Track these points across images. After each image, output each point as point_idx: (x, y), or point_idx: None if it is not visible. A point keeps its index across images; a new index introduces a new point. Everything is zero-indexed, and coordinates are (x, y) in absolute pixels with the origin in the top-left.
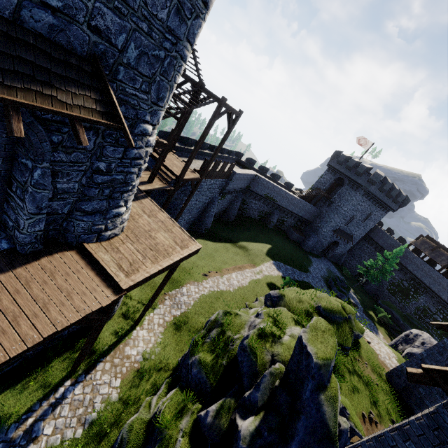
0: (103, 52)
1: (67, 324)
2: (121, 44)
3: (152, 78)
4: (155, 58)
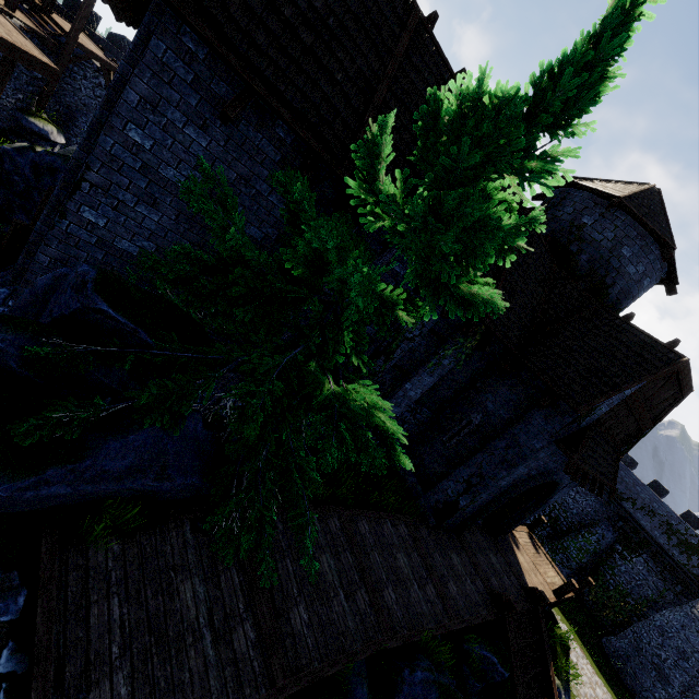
0: None
1: None
2: None
3: None
4: None
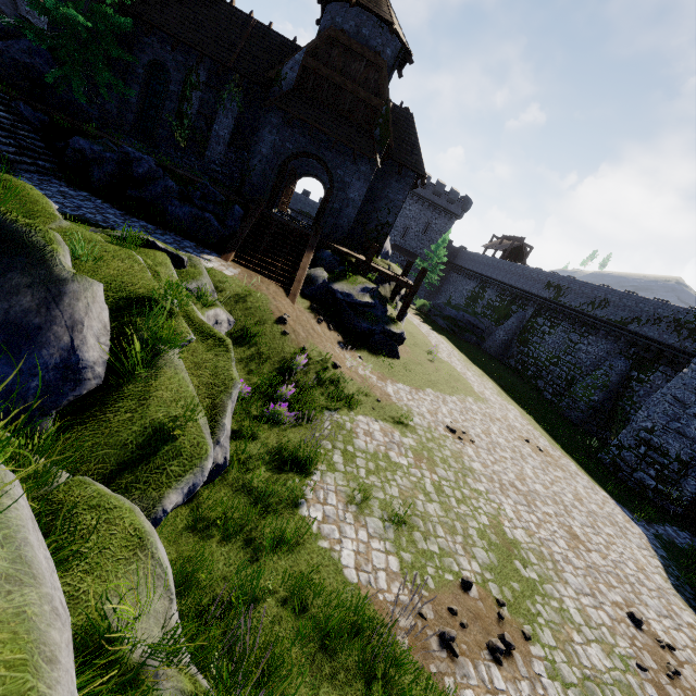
0: None
1: None
2: None
3: None
4: None
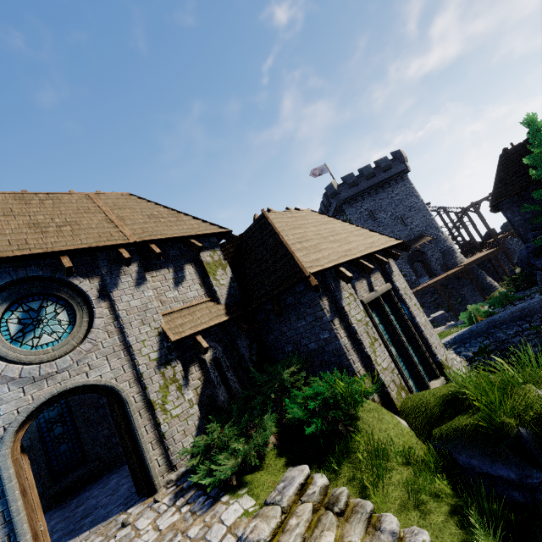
0: (420, 233)
1: (452, 272)
2: (421, 229)
3: (431, 227)
4: (428, 225)
